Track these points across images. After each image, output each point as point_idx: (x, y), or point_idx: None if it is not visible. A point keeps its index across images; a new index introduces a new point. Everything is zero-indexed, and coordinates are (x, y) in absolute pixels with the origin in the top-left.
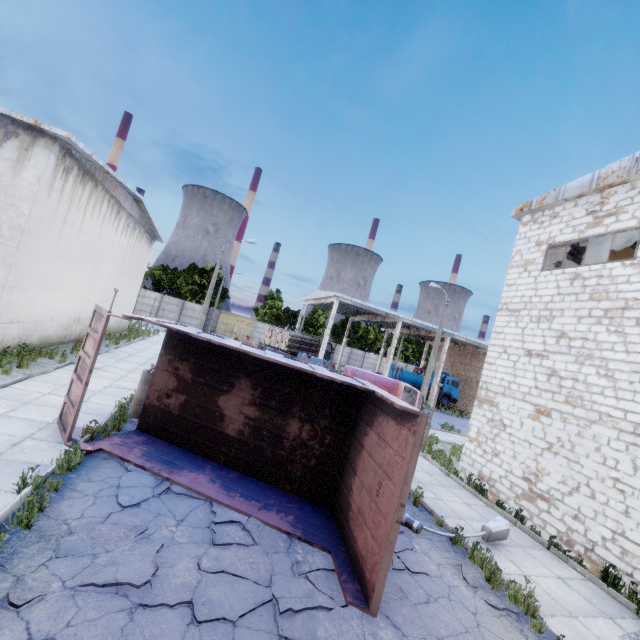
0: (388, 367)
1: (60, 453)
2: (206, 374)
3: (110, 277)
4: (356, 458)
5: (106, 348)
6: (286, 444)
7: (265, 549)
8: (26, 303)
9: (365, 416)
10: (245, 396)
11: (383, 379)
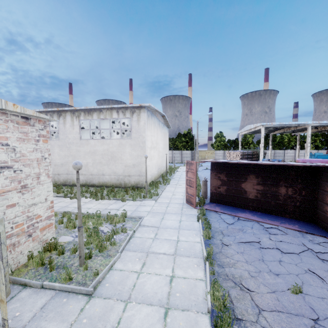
0: (307, 155)
1: (198, 210)
2: (232, 176)
3: (162, 150)
4: (325, 198)
5: (170, 177)
6: (280, 198)
7: (292, 236)
8: (150, 167)
9: (325, 179)
10: (253, 182)
11: (324, 161)
